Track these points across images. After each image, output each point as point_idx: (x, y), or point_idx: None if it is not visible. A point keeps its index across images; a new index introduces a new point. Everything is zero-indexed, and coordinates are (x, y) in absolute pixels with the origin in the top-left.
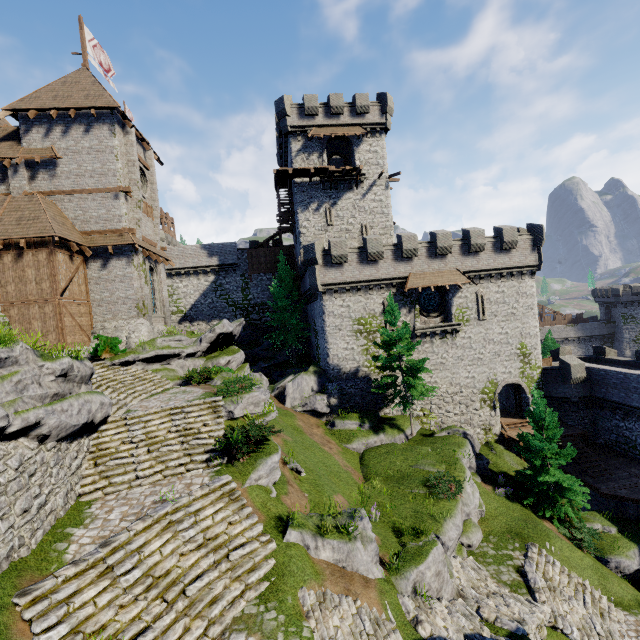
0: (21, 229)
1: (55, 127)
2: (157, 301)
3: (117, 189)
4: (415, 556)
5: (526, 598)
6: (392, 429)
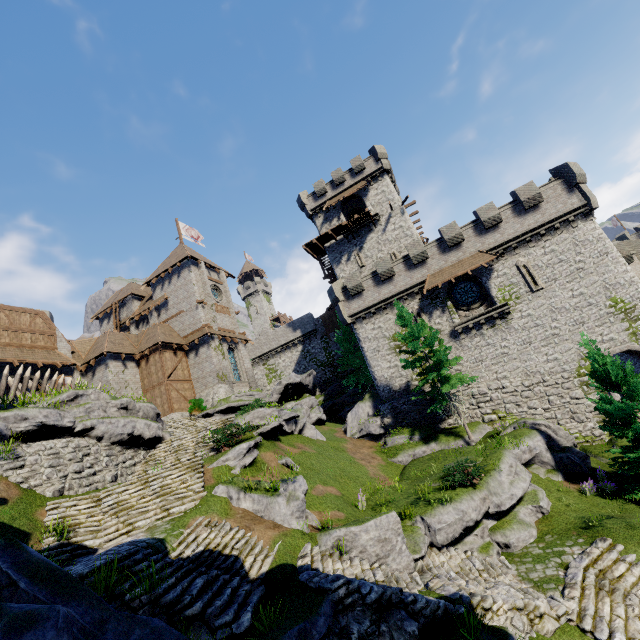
0: (147, 344)
1: (165, 282)
2: (240, 371)
3: (196, 303)
4: (359, 522)
5: (549, 594)
6: (447, 437)
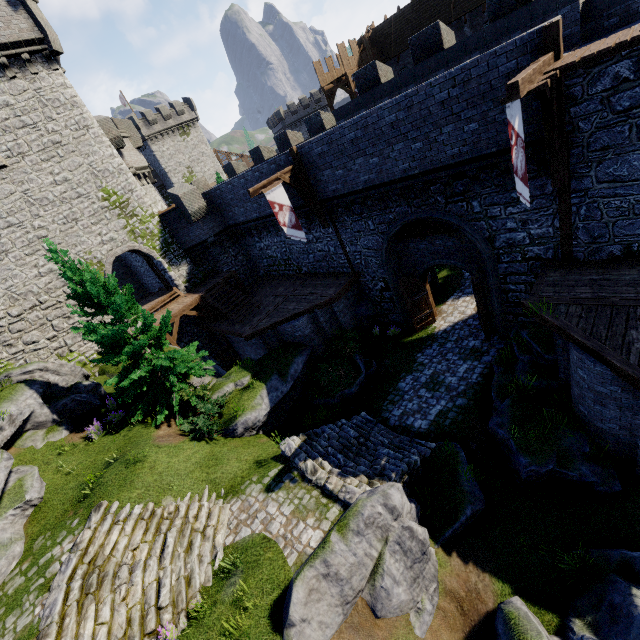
0: None
1: None
2: None
3: None
4: None
5: None
6: None
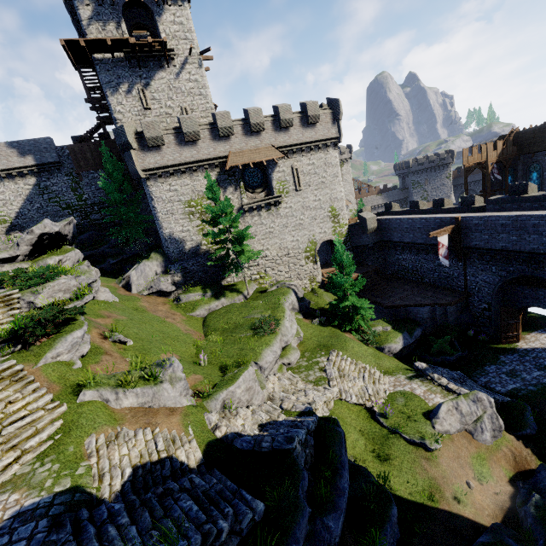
0: None
1: None
2: None
3: None
4: (229, 381)
5: (323, 387)
6: (232, 293)
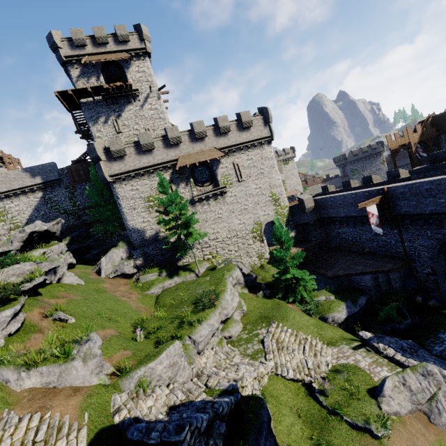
0: None
1: None
2: None
3: None
4: (152, 357)
5: (260, 361)
6: (185, 272)
